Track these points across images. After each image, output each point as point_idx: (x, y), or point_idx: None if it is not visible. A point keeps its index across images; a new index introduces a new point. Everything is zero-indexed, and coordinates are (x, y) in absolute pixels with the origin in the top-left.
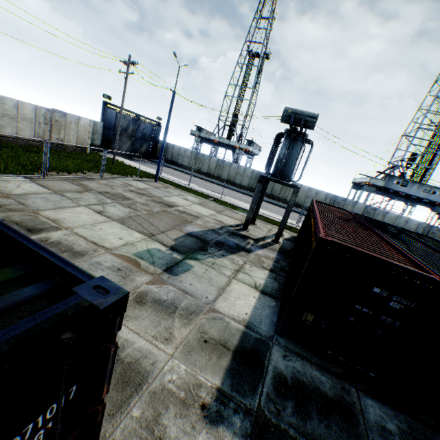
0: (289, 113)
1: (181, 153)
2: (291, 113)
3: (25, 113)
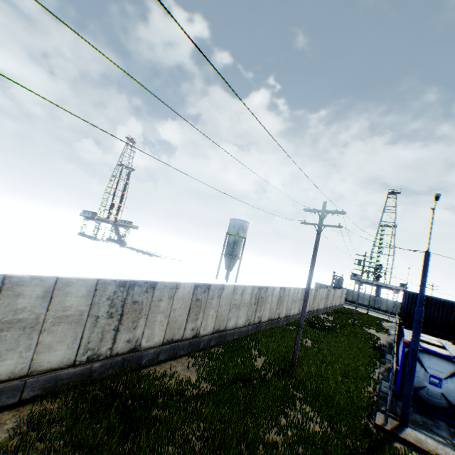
0: None
1: (360, 296)
2: None
3: (339, 294)
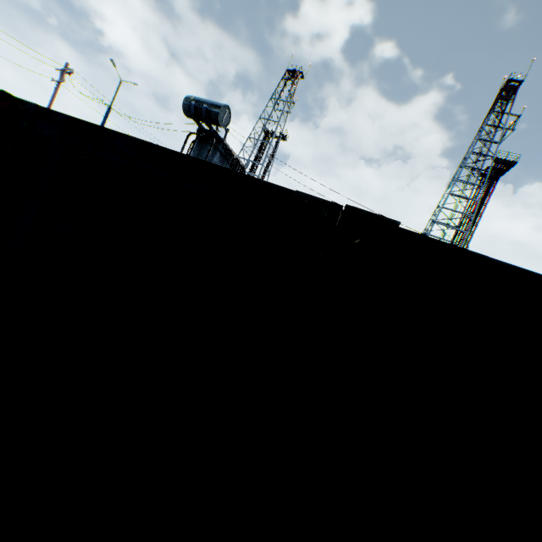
0: (191, 100)
1: None
2: (193, 101)
3: None
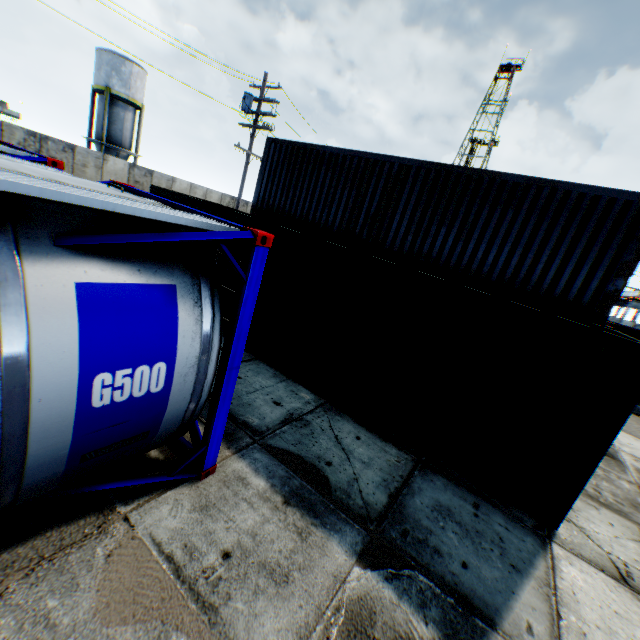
0: None
1: None
2: None
3: None
